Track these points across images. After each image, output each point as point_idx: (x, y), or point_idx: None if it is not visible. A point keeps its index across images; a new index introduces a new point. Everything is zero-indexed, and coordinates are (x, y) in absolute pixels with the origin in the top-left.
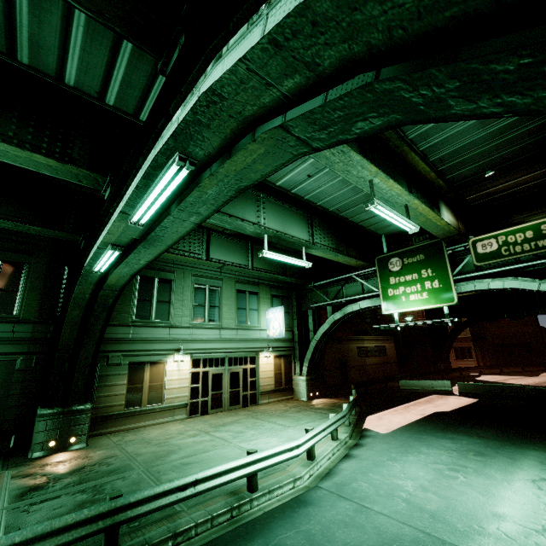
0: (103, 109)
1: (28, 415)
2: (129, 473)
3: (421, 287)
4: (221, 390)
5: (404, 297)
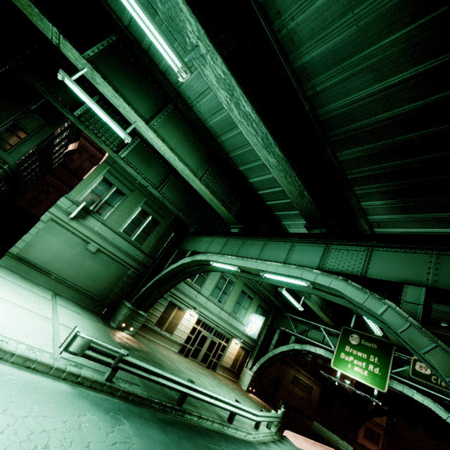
0: (253, 192)
1: (117, 301)
2: (165, 370)
3: (365, 366)
4: (201, 347)
5: (351, 365)
